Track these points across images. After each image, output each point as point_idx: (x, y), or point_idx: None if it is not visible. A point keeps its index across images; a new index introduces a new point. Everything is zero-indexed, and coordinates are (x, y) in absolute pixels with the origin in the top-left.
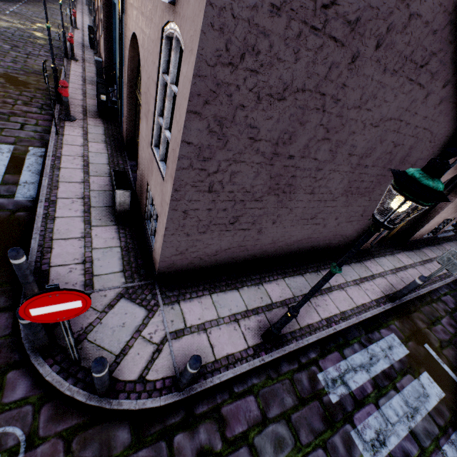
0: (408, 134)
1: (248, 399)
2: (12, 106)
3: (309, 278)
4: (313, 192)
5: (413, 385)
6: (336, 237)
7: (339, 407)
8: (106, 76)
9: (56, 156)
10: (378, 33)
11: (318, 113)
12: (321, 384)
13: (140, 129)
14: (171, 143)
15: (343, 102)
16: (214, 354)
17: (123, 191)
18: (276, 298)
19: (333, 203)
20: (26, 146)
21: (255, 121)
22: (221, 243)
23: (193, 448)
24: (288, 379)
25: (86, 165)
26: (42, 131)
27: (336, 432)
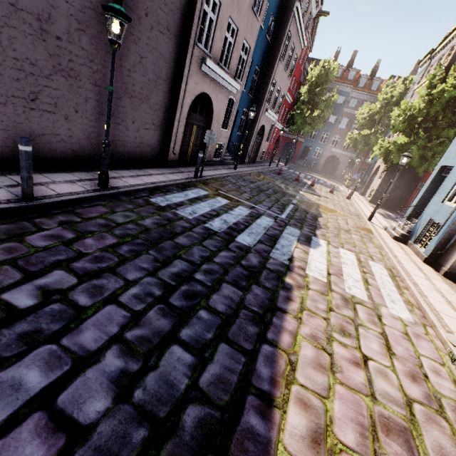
0: (145, 49)
1: (97, 207)
2: None
3: (133, 171)
4: (97, 84)
5: (213, 200)
6: (145, 146)
7: (167, 206)
8: None
9: None
10: None
11: (63, 2)
12: (153, 202)
13: None
14: None
15: (79, 0)
16: (57, 192)
17: None
18: None
19: (122, 103)
20: None
21: None
22: (30, 124)
23: (55, 222)
24: (128, 201)
25: None
26: None
27: (167, 212)
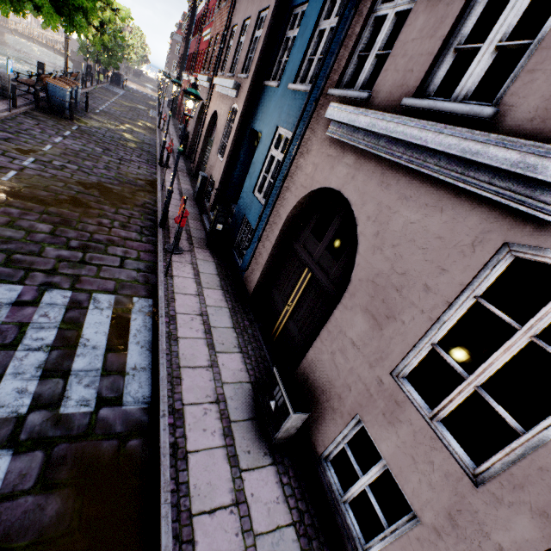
0: None
1: None
2: (109, 229)
3: None
4: None
5: None
6: None
7: None
8: (216, 196)
9: (169, 314)
10: None
11: None
12: None
13: (332, 316)
14: (550, 452)
15: None
16: None
17: (302, 413)
18: None
19: None
20: (129, 295)
21: None
22: None
23: None
24: None
25: (207, 330)
26: (146, 269)
27: None
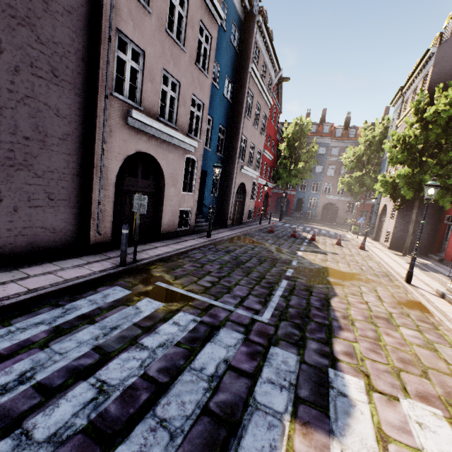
0: (6, 97)
1: None
2: None
3: None
4: None
5: (124, 311)
6: (36, 231)
7: None
8: None
9: None
10: None
11: None
12: None
13: None
14: None
15: None
16: None
17: None
18: None
19: None
20: None
21: None
22: None
23: None
24: None
25: None
26: None
27: None
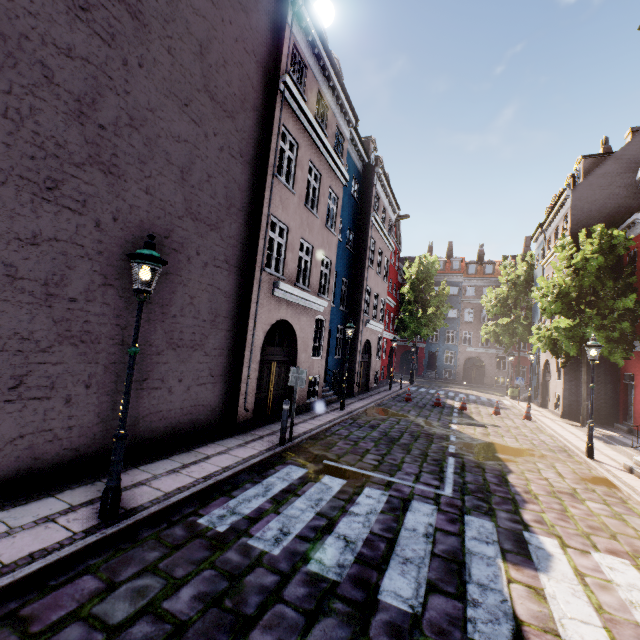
0: (197, 288)
1: (80, 581)
2: None
3: (177, 457)
4: (126, 343)
5: (316, 487)
6: (199, 409)
7: (231, 531)
8: None
9: None
10: (110, 211)
11: (85, 260)
12: (204, 525)
13: None
14: None
15: (108, 254)
16: (1, 561)
17: None
18: (126, 484)
19: (163, 358)
20: None
21: (10, 260)
22: (1, 425)
23: None
24: (152, 539)
25: None
26: None
27: (229, 549)
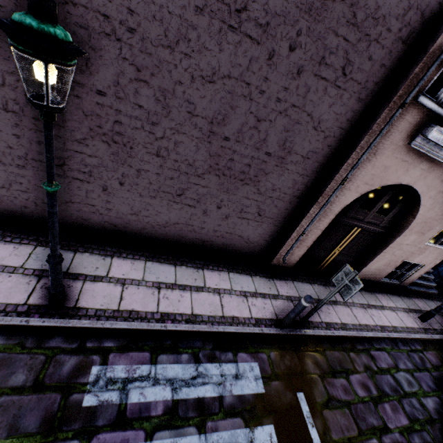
0: (271, 107)
1: None
2: None
3: (182, 270)
4: (160, 154)
5: (236, 435)
6: (234, 237)
7: (87, 414)
8: None
9: None
10: None
11: (111, 40)
12: (88, 378)
13: None
14: None
15: (141, 34)
16: None
17: None
18: (116, 274)
19: (202, 181)
20: None
21: None
22: None
23: None
24: (46, 356)
25: None
26: None
27: (49, 442)
